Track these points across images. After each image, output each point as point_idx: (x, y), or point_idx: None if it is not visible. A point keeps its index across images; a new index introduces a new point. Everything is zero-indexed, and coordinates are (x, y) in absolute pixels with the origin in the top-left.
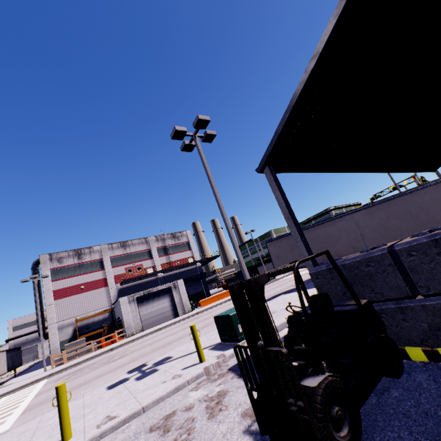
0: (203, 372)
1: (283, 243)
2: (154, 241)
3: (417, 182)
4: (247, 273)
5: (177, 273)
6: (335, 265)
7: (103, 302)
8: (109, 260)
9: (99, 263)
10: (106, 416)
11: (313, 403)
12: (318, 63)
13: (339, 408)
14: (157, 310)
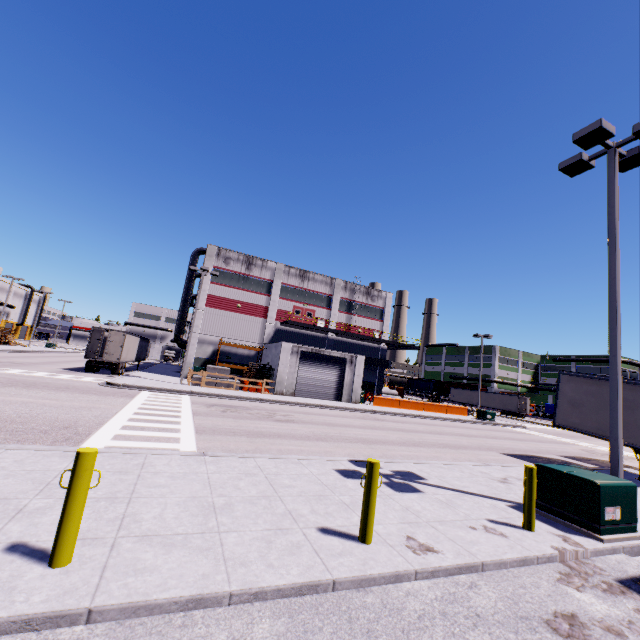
0: (557, 556)
1: (601, 389)
2: (341, 288)
3: None
4: (620, 425)
5: (352, 343)
6: None
7: (254, 335)
8: (280, 286)
9: (267, 285)
10: (406, 535)
11: None
12: None
13: None
14: (318, 379)
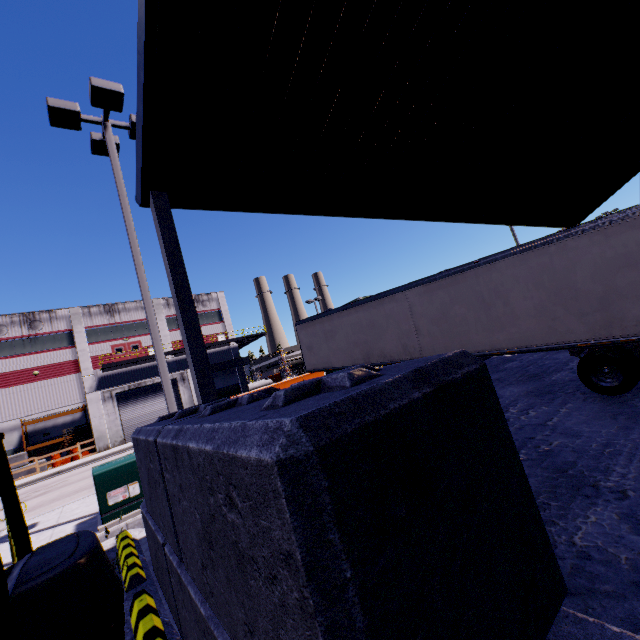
0: None
1: (317, 328)
2: (163, 306)
3: None
4: (169, 391)
5: None
6: None
7: (71, 397)
8: (84, 332)
9: (67, 337)
10: None
11: None
12: None
13: None
14: (151, 412)
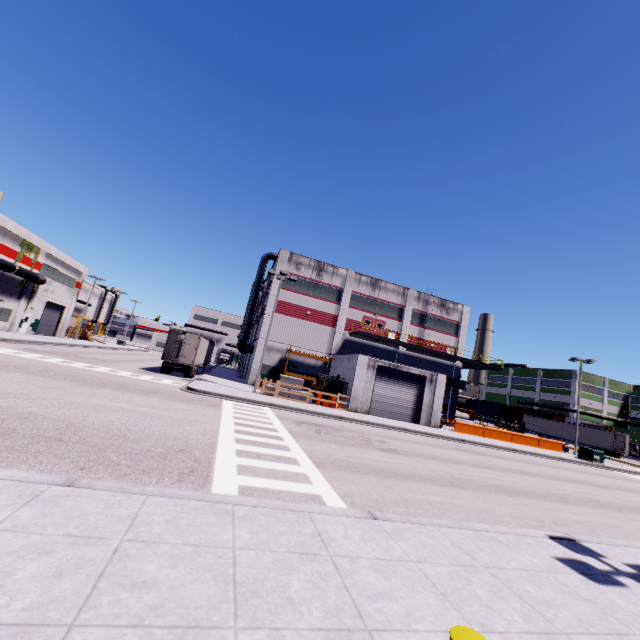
0: None
1: None
2: (414, 298)
3: None
4: None
5: (423, 359)
6: None
7: (321, 345)
8: (350, 295)
9: (337, 293)
10: None
11: None
12: None
13: None
14: (394, 397)
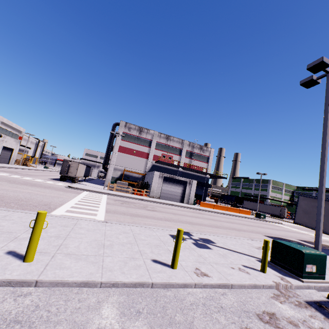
0: (274, 286)
1: None
2: (187, 145)
3: None
4: (321, 223)
5: (191, 174)
6: None
7: (141, 167)
8: (155, 143)
9: (149, 142)
10: (196, 267)
11: None
12: None
13: None
14: (172, 191)
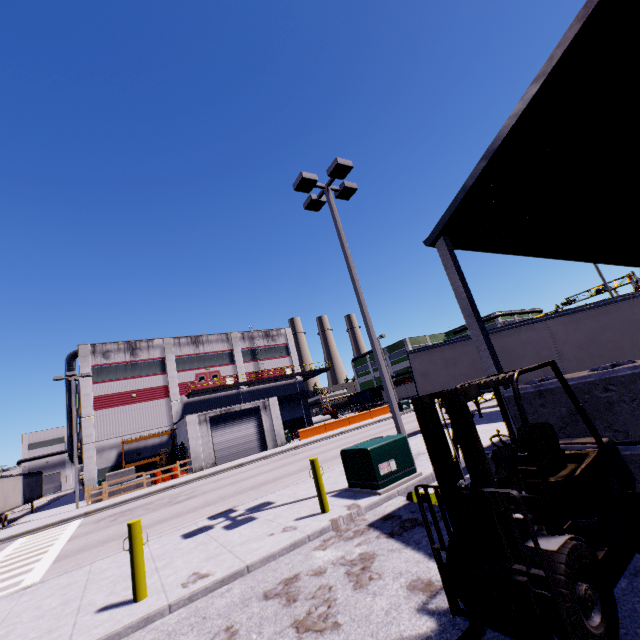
0: (330, 526)
1: (434, 356)
2: (239, 339)
3: (635, 285)
4: (391, 392)
5: (268, 388)
6: (566, 383)
7: (161, 420)
8: (174, 360)
9: (160, 364)
10: (192, 573)
11: (552, 574)
12: (542, 87)
13: (587, 585)
14: (237, 438)
